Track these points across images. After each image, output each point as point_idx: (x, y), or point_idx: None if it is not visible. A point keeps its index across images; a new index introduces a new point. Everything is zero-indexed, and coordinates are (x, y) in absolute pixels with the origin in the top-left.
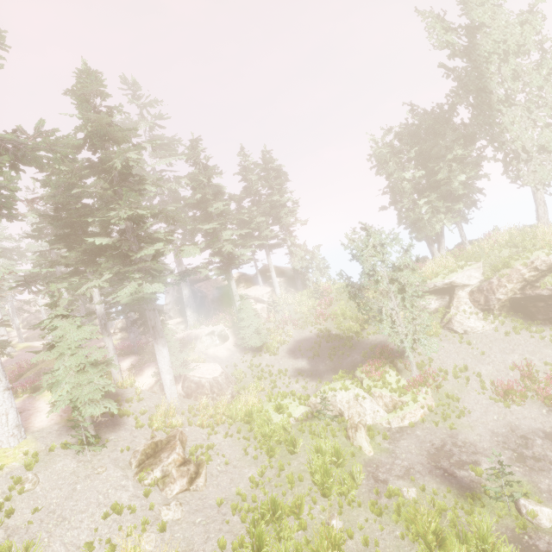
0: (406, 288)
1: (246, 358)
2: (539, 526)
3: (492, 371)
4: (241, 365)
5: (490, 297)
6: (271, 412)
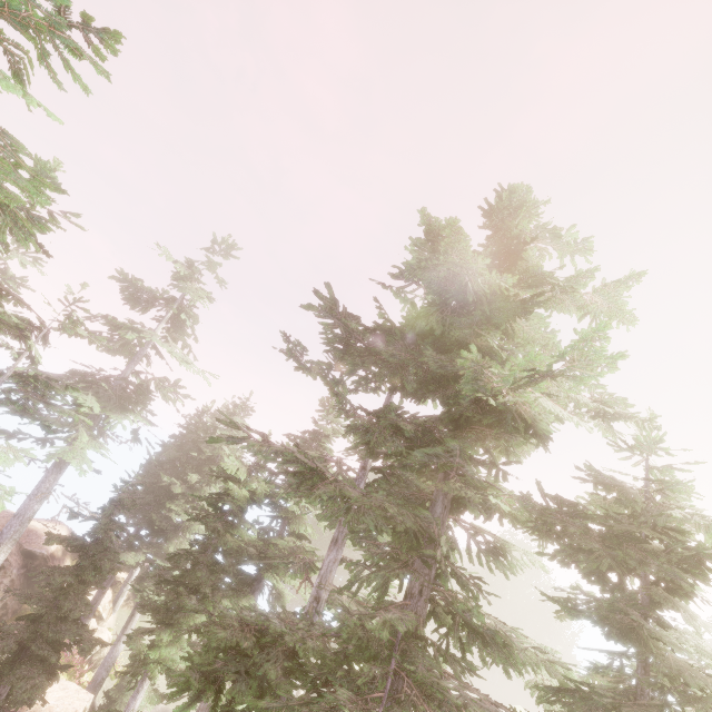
0: None
1: None
2: None
3: None
4: None
5: None
6: None
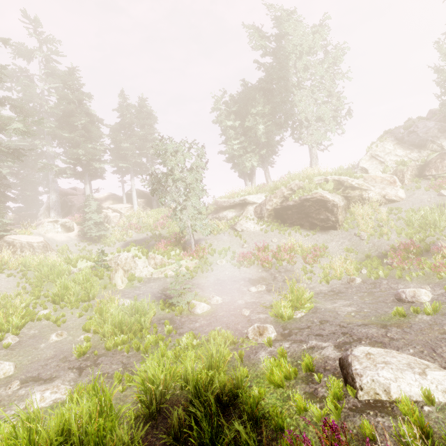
0: (195, 186)
1: (81, 245)
2: (193, 313)
3: (245, 251)
4: (74, 248)
5: (263, 208)
6: (64, 266)
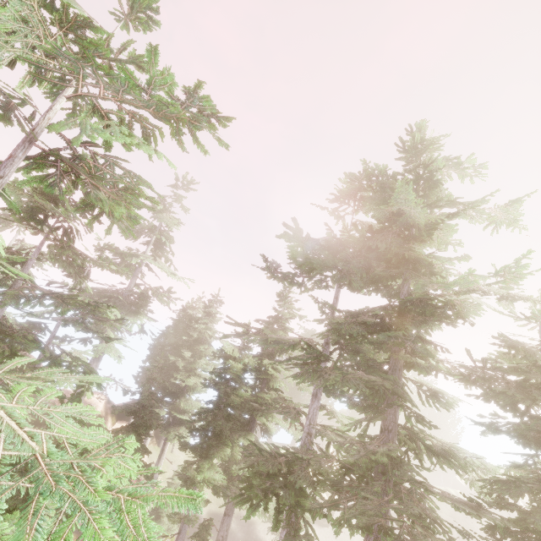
0: None
1: None
2: None
3: None
4: None
5: None
6: None
